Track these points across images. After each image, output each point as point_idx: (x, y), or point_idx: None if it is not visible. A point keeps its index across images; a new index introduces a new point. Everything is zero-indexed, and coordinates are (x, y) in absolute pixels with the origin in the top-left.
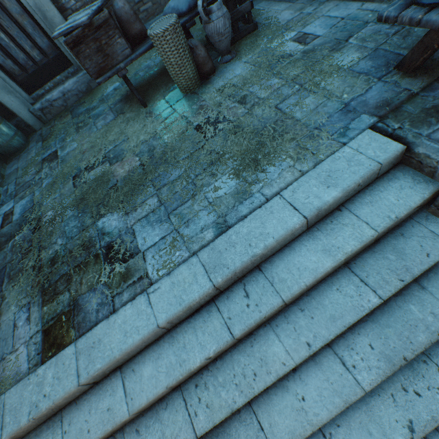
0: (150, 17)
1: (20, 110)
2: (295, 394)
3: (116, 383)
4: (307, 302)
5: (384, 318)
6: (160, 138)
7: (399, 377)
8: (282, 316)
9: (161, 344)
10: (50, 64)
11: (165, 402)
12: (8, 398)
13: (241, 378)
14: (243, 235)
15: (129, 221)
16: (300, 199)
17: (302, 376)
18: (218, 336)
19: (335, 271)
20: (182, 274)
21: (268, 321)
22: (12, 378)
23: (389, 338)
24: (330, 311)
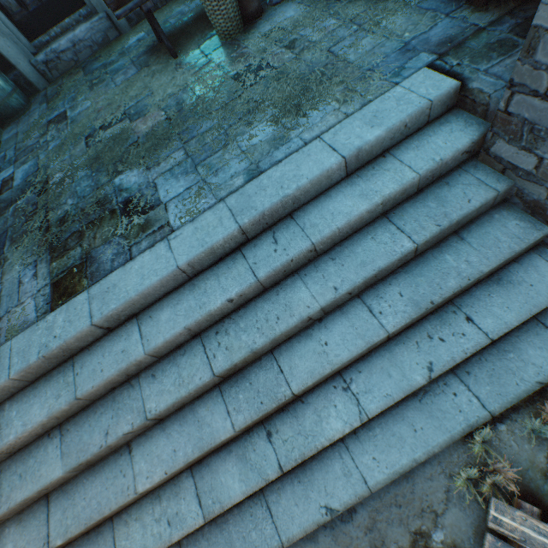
0: None
1: (18, 60)
2: (319, 341)
3: (132, 329)
4: (340, 251)
5: (418, 269)
6: (191, 91)
7: (426, 327)
8: (312, 266)
9: (181, 292)
10: (56, 0)
11: (184, 349)
12: (15, 344)
13: (263, 323)
14: (275, 179)
15: (150, 176)
16: (341, 140)
17: (327, 325)
18: (242, 280)
19: (373, 222)
20: (207, 219)
21: (297, 271)
22: (18, 327)
23: (419, 286)
24: (361, 258)
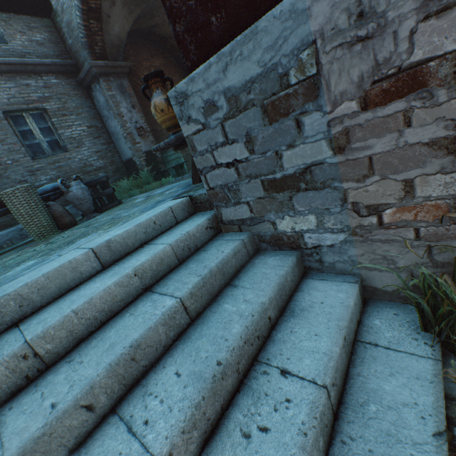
0: None
1: None
2: None
3: None
4: (85, 346)
5: (198, 331)
6: None
7: (237, 418)
8: (31, 387)
9: None
10: None
11: None
12: None
13: None
14: (4, 288)
15: None
16: (95, 242)
17: None
18: None
19: (135, 299)
20: None
21: None
22: None
23: (201, 349)
24: (112, 340)
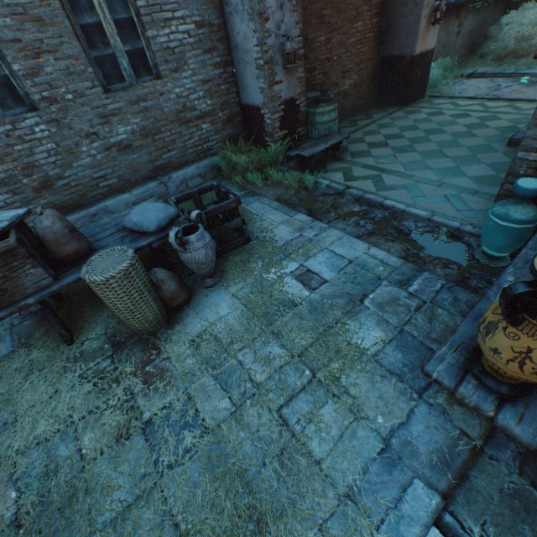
0: (113, 192)
1: None
2: None
3: None
4: None
5: None
6: (75, 438)
7: None
8: None
9: None
10: None
11: None
12: None
13: None
14: None
15: None
16: None
17: None
18: None
19: None
20: None
21: None
22: None
23: None
24: None
